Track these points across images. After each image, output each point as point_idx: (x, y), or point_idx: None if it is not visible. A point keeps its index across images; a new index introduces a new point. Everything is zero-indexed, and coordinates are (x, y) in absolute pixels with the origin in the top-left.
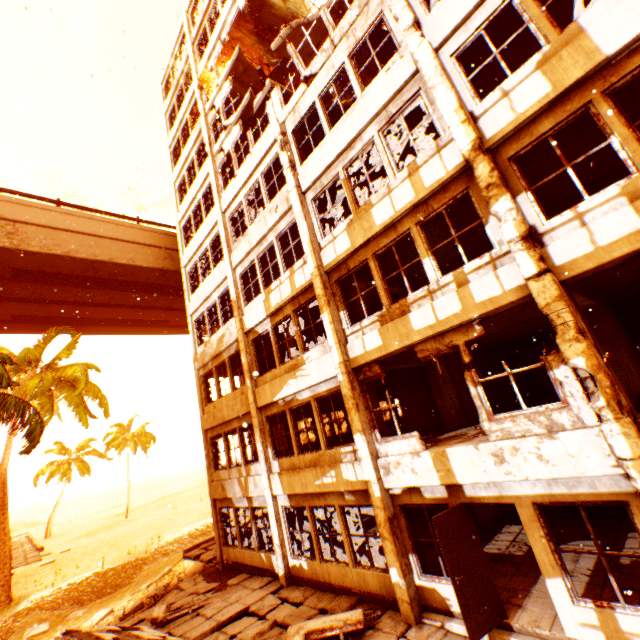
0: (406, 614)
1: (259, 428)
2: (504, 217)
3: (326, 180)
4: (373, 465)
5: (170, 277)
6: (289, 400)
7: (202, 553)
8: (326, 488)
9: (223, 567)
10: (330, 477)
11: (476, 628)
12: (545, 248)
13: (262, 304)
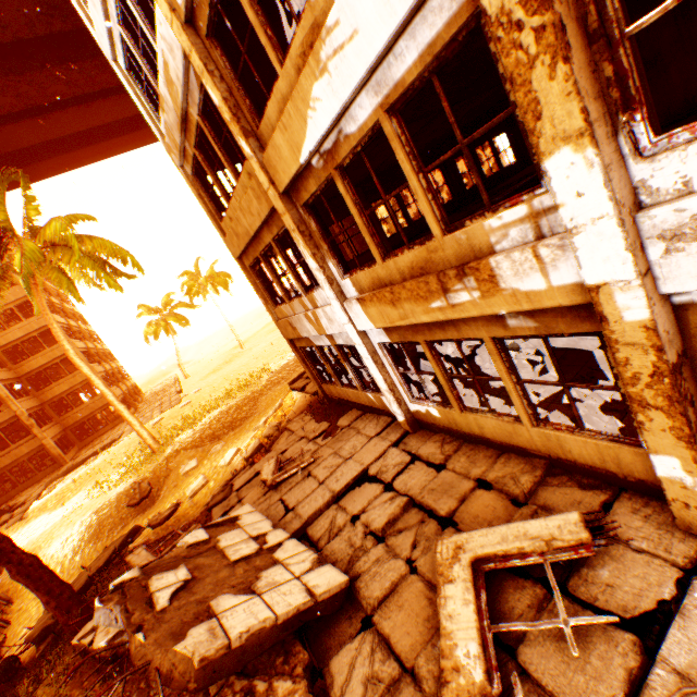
0: (692, 524)
1: (298, 233)
2: None
3: None
4: (627, 240)
5: (63, 7)
6: (330, 149)
7: (306, 385)
8: (458, 314)
9: (330, 403)
10: (465, 292)
11: None
12: None
13: None
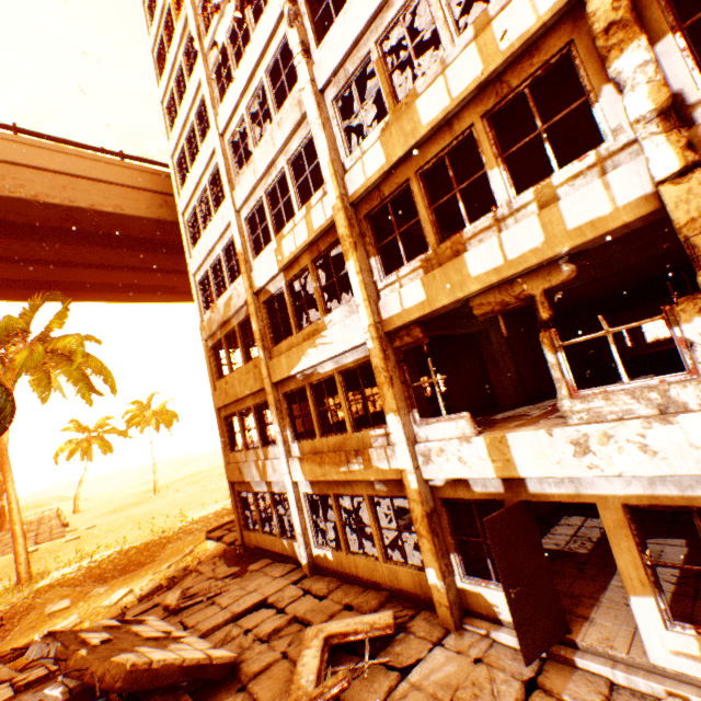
0: (444, 618)
1: (275, 407)
2: (632, 79)
3: (352, 66)
4: (409, 452)
5: (169, 231)
6: (309, 374)
7: (225, 535)
8: (353, 476)
9: (245, 551)
10: (357, 464)
11: (532, 647)
12: (698, 128)
13: (273, 255)
